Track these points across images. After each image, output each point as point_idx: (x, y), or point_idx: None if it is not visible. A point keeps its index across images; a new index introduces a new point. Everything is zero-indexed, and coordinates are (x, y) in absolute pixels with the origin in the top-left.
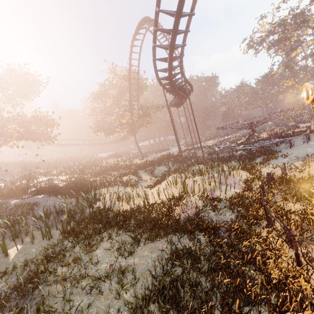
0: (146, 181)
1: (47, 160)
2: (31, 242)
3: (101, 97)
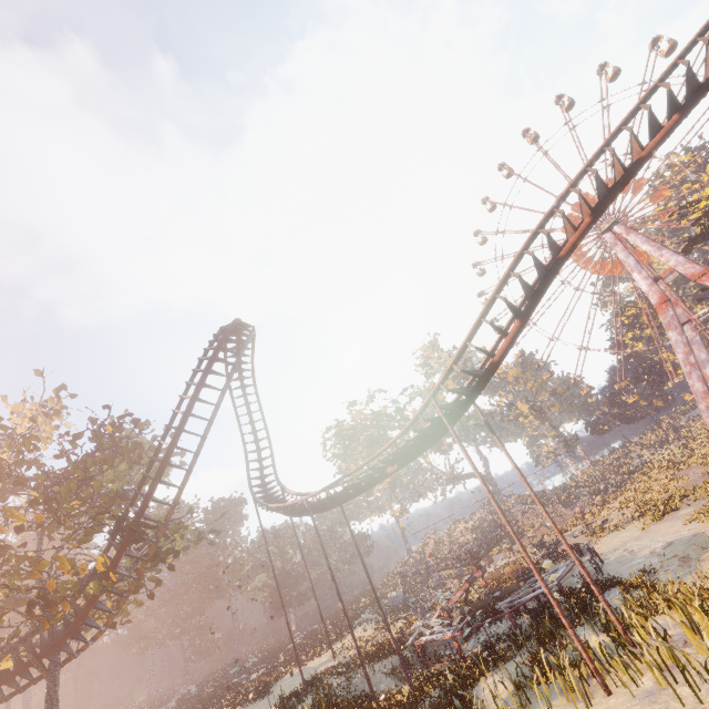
0: None
1: None
2: None
3: None
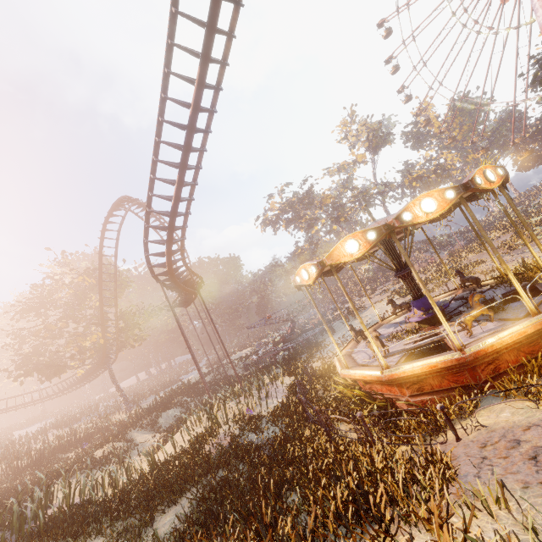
0: (146, 444)
1: None
2: None
3: (36, 309)
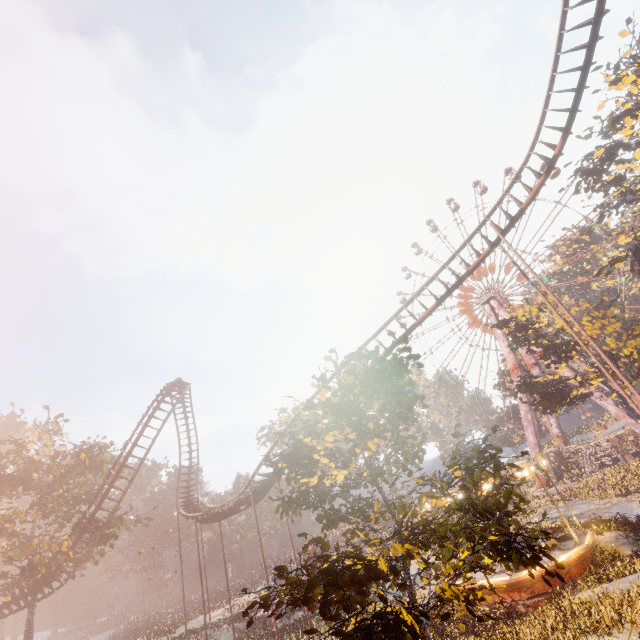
0: None
1: None
2: None
3: (1, 484)
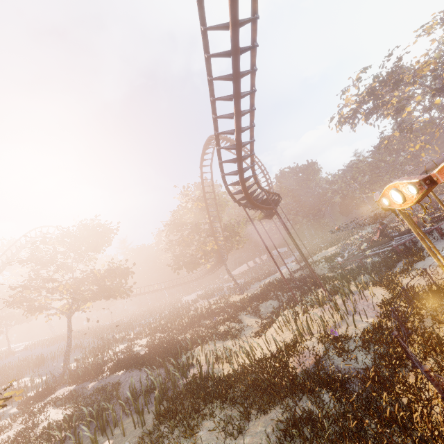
0: (252, 327)
1: (121, 319)
2: (121, 434)
3: (176, 227)
